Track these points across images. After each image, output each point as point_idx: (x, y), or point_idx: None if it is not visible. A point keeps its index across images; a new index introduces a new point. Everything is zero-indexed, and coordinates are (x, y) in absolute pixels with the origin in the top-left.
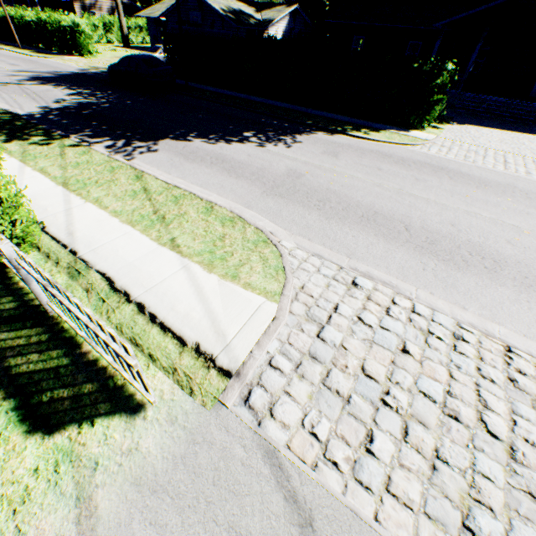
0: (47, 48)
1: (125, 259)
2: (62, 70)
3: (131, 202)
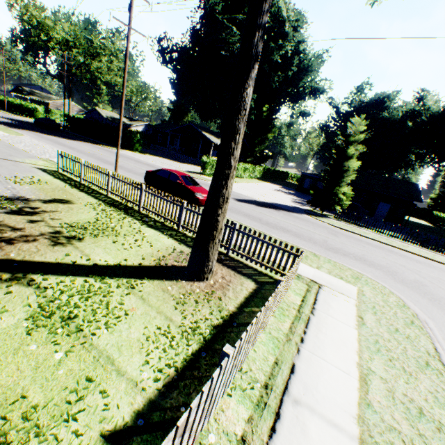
0: (20, 114)
1: None
2: (17, 119)
3: None
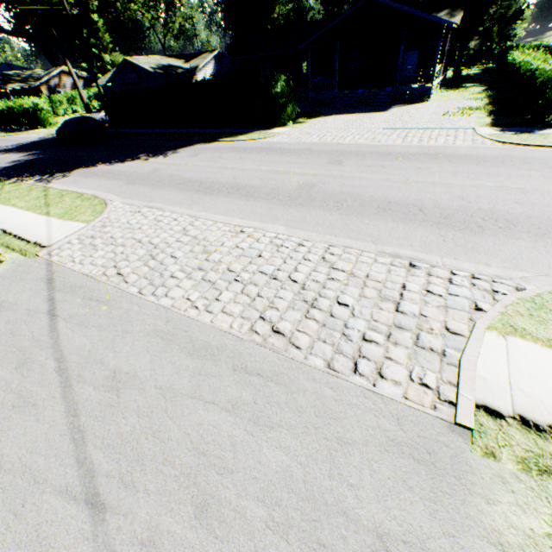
0: (18, 128)
1: (17, 223)
2: (25, 142)
3: (34, 202)
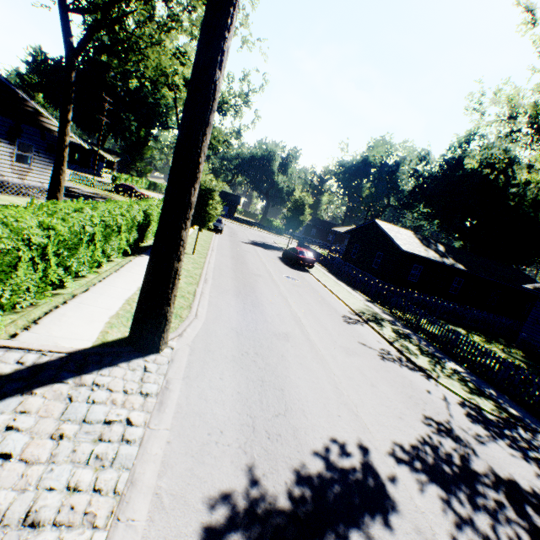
0: None
1: None
2: None
3: None
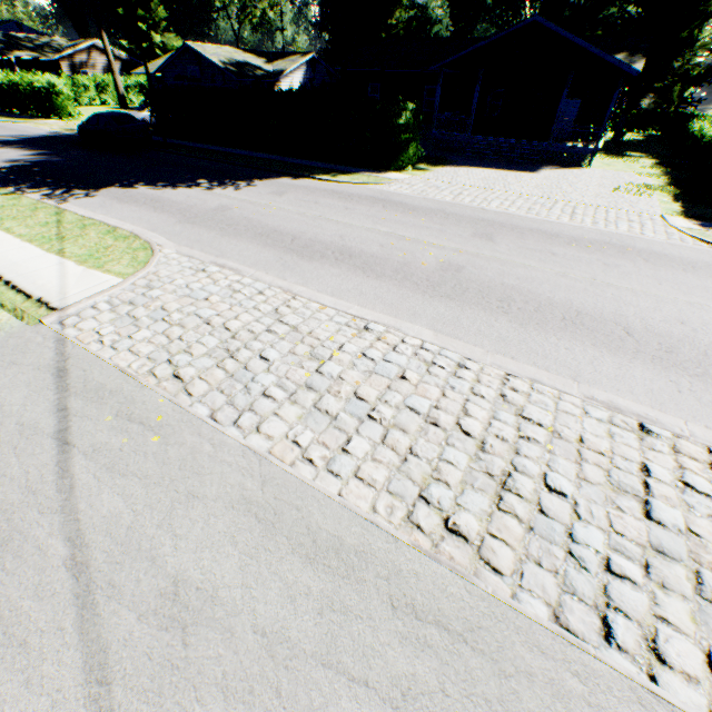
0: (21, 112)
1: (12, 260)
2: (30, 134)
3: (40, 229)
